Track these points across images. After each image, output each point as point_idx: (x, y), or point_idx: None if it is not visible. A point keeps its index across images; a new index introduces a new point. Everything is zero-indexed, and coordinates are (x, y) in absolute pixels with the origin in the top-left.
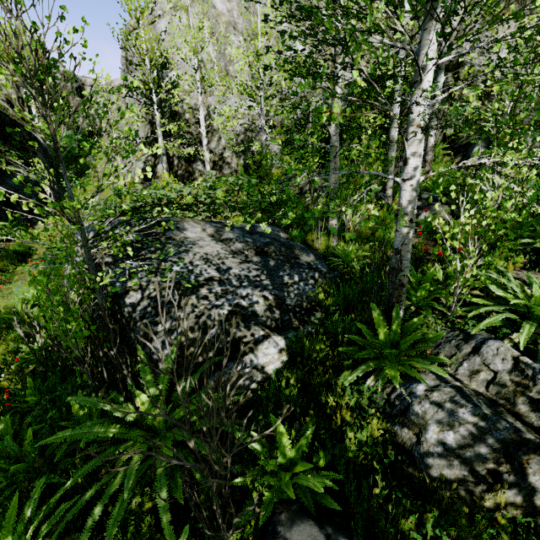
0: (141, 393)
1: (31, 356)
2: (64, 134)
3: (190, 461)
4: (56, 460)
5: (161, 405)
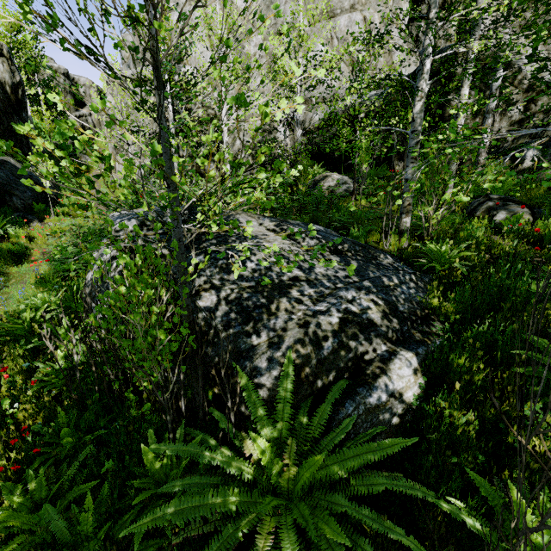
0: (257, 436)
1: (51, 378)
2: (173, 42)
3: (365, 548)
4: (135, 547)
5: (291, 454)
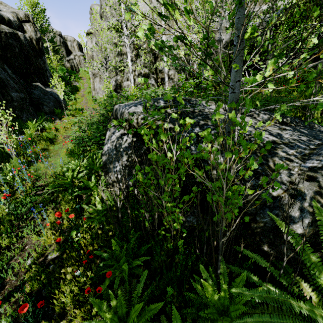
0: None
1: (94, 215)
2: None
3: None
4: None
5: None
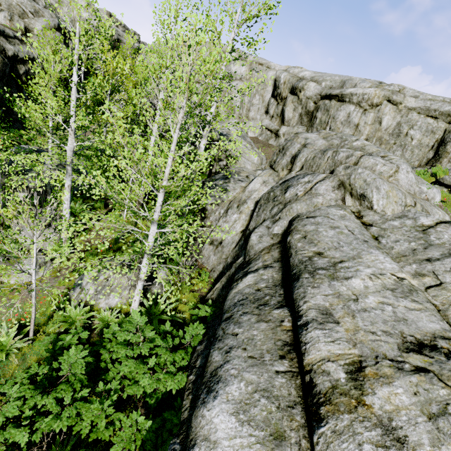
0: None
1: None
2: None
3: None
4: None
5: None
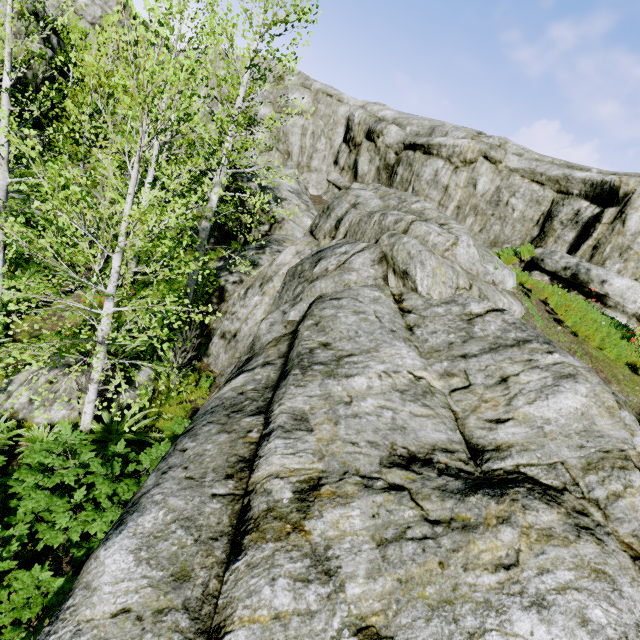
0: None
1: None
2: None
3: None
4: None
5: None
